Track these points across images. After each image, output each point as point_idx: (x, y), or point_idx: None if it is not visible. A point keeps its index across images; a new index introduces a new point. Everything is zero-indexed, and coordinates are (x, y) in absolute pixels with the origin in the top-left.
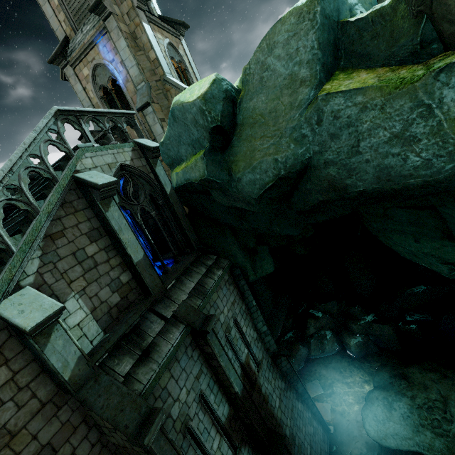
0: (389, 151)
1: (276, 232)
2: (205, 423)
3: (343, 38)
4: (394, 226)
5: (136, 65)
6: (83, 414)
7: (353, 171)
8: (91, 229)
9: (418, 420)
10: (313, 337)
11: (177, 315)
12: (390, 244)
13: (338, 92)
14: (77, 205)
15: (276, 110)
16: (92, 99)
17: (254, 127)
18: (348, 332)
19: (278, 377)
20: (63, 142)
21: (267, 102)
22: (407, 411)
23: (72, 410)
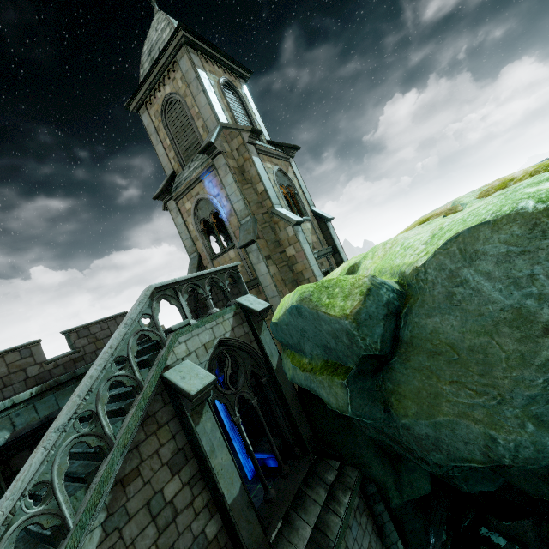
0: None
1: (459, 487)
2: None
3: None
4: None
5: (242, 200)
6: None
7: None
8: (174, 453)
9: None
10: None
11: None
12: None
13: None
14: (162, 416)
15: (487, 352)
16: (192, 231)
17: (437, 359)
18: None
19: None
20: (156, 328)
21: (464, 332)
22: None
23: None
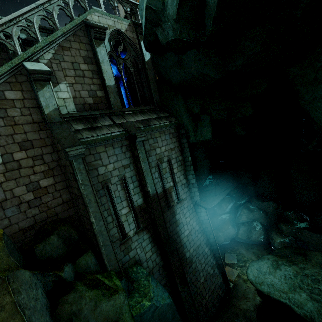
0: None
1: (198, 71)
2: (120, 194)
3: None
4: None
5: None
6: (52, 142)
7: None
8: (87, 56)
9: (299, 283)
10: (244, 225)
11: (122, 124)
12: (319, 117)
13: None
14: (83, 39)
15: None
16: None
17: None
18: (277, 231)
19: (194, 220)
20: (84, 2)
21: None
22: (291, 274)
23: (48, 136)
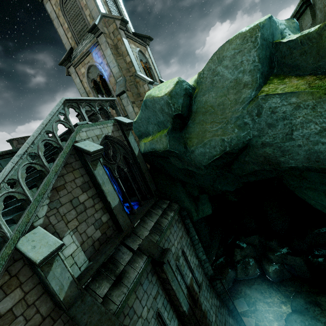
0: (320, 140)
1: (217, 188)
2: None
3: (276, 53)
4: (308, 185)
5: (117, 66)
6: None
7: (286, 152)
8: (83, 183)
9: None
10: (239, 263)
11: (141, 248)
12: (304, 197)
13: (275, 94)
14: (75, 165)
15: (224, 104)
16: (86, 88)
17: (206, 115)
18: (267, 260)
19: (214, 297)
20: (68, 121)
21: (216, 98)
22: None
23: (64, 323)
